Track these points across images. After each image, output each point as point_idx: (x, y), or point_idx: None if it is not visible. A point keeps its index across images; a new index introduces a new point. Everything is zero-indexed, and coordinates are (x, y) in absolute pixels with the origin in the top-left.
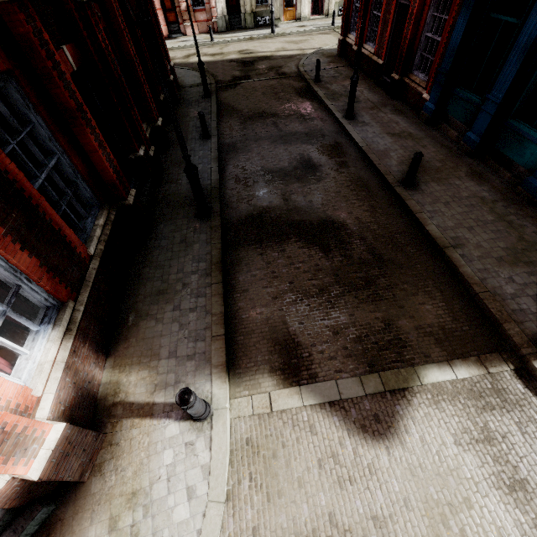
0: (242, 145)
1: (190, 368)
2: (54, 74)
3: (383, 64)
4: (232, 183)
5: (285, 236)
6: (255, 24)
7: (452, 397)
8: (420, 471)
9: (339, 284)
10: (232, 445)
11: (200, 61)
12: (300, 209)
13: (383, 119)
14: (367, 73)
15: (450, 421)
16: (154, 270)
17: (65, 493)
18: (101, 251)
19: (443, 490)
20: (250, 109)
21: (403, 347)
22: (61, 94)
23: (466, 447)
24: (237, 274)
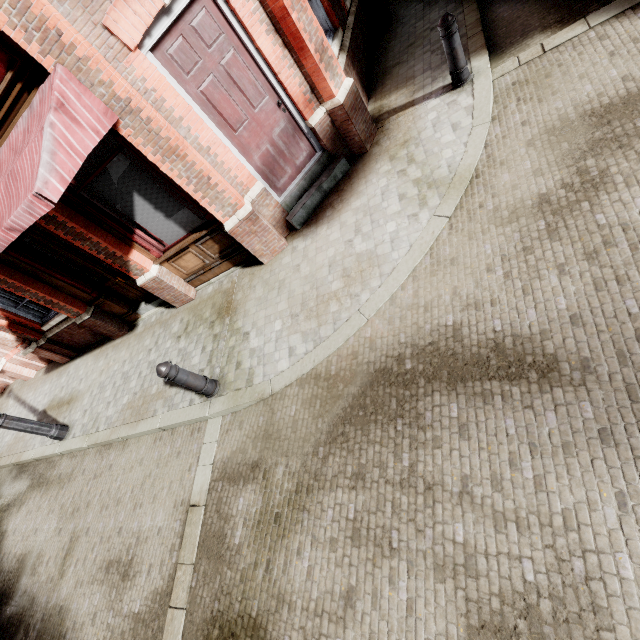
0: None
1: (445, 68)
2: None
3: None
4: None
5: None
6: None
7: None
8: None
9: None
10: (495, 94)
11: None
12: None
13: None
14: None
15: None
16: (400, 39)
17: (354, 162)
18: (354, 12)
19: None
20: None
21: None
22: None
23: None
24: None
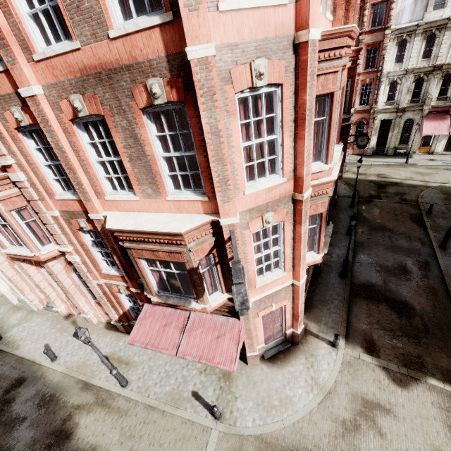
0: (367, 245)
1: (331, 331)
2: None
3: None
4: (358, 265)
5: (380, 300)
6: (394, 153)
7: (438, 392)
8: (412, 402)
9: (401, 331)
10: (343, 360)
11: (354, 193)
12: (392, 291)
13: None
14: None
15: (433, 397)
16: (320, 292)
17: (292, 344)
18: (310, 280)
19: (419, 411)
20: (376, 222)
21: (423, 366)
22: None
23: (436, 407)
24: (354, 307)
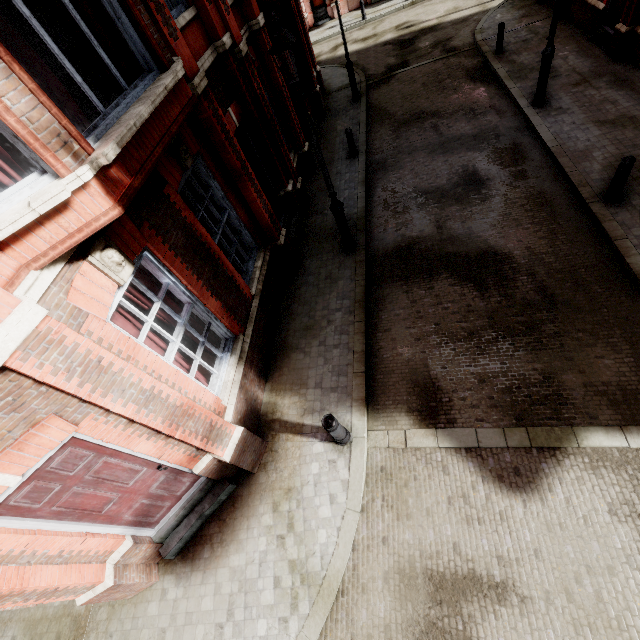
0: (393, 161)
1: (333, 399)
2: (226, 144)
3: (606, 8)
4: (380, 210)
5: (435, 271)
6: None
7: (617, 465)
8: (559, 530)
9: (493, 328)
10: (367, 470)
11: (348, 62)
12: (456, 238)
13: (591, 99)
14: (580, 24)
15: (608, 490)
16: (302, 306)
17: (242, 479)
18: (260, 290)
19: (582, 552)
20: (405, 110)
21: (562, 405)
22: (231, 159)
23: (623, 519)
24: (380, 313)
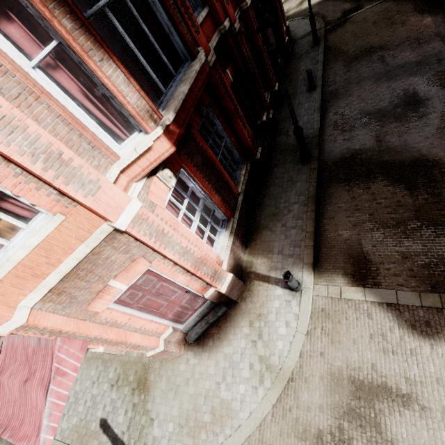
0: (343, 90)
1: (290, 262)
2: (225, 95)
3: None
4: (331, 129)
5: (372, 175)
6: None
7: None
8: None
9: (418, 219)
10: (312, 309)
11: (311, 15)
12: (392, 149)
13: None
14: None
15: None
16: (271, 200)
17: (230, 305)
18: (244, 189)
19: None
20: (356, 47)
21: None
22: (228, 105)
23: None
24: (327, 206)
